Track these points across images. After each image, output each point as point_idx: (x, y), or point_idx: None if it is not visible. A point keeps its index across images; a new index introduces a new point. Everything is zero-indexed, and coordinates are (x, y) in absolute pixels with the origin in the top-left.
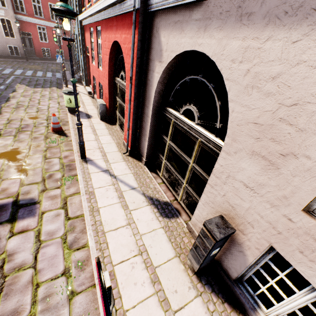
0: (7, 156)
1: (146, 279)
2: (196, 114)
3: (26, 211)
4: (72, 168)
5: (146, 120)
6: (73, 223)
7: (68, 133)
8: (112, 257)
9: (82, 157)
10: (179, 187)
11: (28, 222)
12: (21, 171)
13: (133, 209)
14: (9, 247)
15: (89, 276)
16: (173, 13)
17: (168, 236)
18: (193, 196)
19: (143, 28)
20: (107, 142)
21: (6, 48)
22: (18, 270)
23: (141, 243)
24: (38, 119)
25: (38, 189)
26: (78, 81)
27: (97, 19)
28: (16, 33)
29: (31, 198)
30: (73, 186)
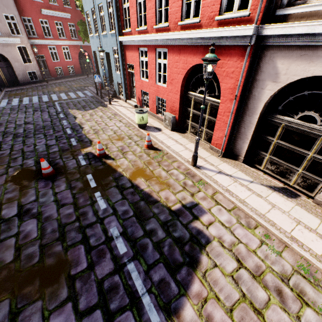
0: (139, 174)
1: (316, 237)
2: (319, 118)
3: (198, 210)
4: (193, 175)
5: (247, 126)
6: (235, 213)
7: (158, 147)
8: (283, 228)
9: (194, 165)
10: (292, 174)
11: (207, 217)
12: (162, 184)
13: (266, 196)
14: (213, 234)
15: (278, 242)
16: (298, 48)
17: (305, 210)
18: (312, 178)
19: (253, 57)
20: None
21: (26, 75)
22: (234, 245)
23: (293, 217)
24: (124, 140)
25: (188, 194)
26: (114, 96)
27: (162, 43)
28: (32, 58)
29: (190, 202)
30: (207, 188)
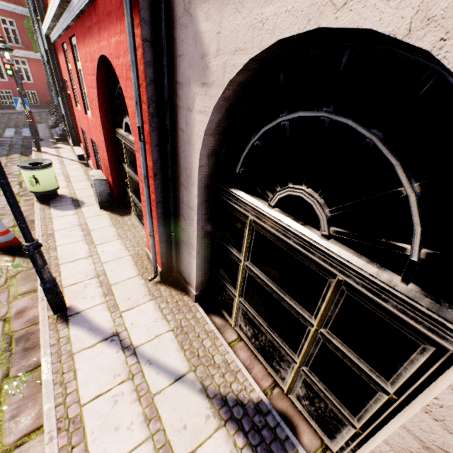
0: None
1: None
2: (323, 211)
3: None
4: (33, 344)
5: (187, 214)
6: None
7: None
8: None
9: (55, 311)
10: (285, 365)
11: None
12: None
13: None
14: None
15: None
16: None
17: None
18: (328, 400)
19: (151, 9)
20: (114, 258)
21: None
22: None
23: None
24: None
25: None
26: (61, 138)
27: (65, 21)
28: None
29: None
30: (28, 405)
